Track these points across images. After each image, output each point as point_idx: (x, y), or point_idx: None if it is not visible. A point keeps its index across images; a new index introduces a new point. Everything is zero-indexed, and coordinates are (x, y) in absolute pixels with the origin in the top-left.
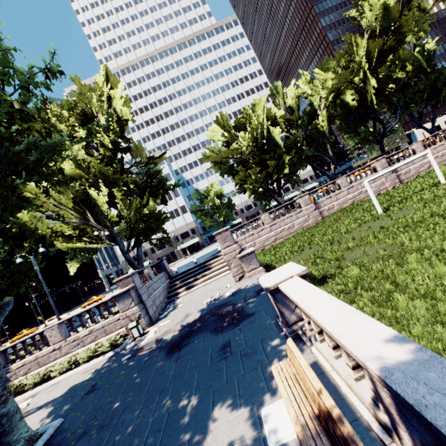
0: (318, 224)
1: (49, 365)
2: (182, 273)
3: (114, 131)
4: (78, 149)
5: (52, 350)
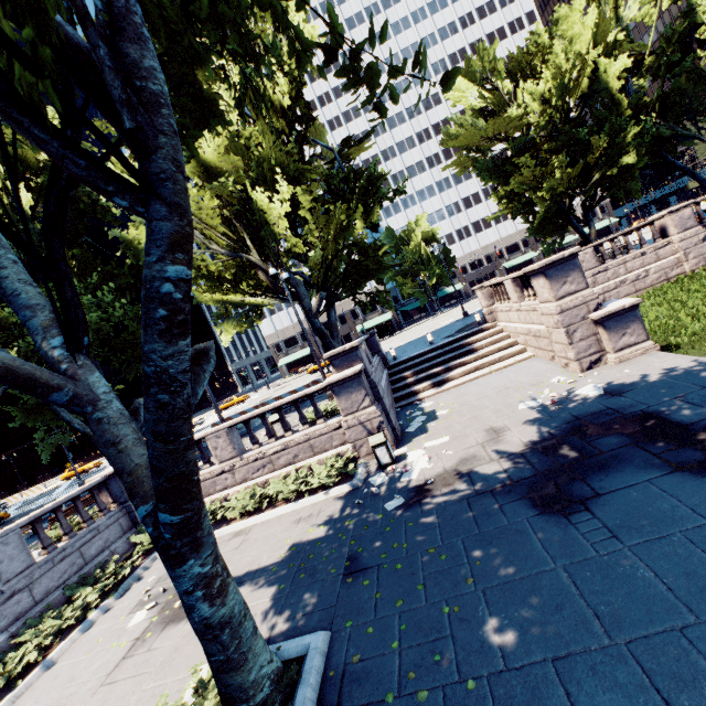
0: None
1: (215, 497)
2: (410, 359)
3: (291, 74)
4: (229, 109)
5: (219, 471)
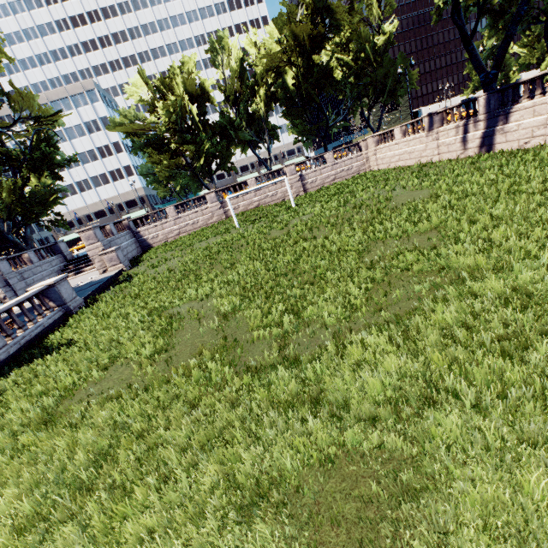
0: (215, 224)
1: None
2: (80, 257)
3: None
4: None
5: None
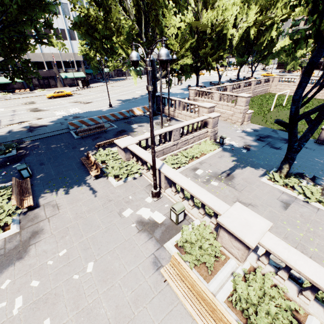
0: None
1: (169, 154)
2: None
3: None
4: None
5: (173, 145)
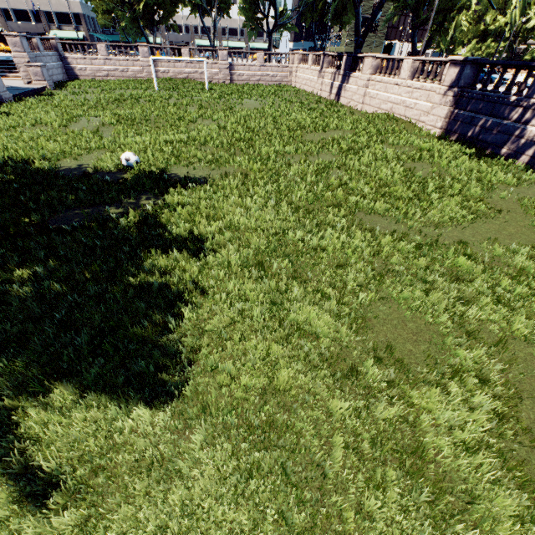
0: (142, 80)
1: None
2: (2, 61)
3: None
4: None
5: None
